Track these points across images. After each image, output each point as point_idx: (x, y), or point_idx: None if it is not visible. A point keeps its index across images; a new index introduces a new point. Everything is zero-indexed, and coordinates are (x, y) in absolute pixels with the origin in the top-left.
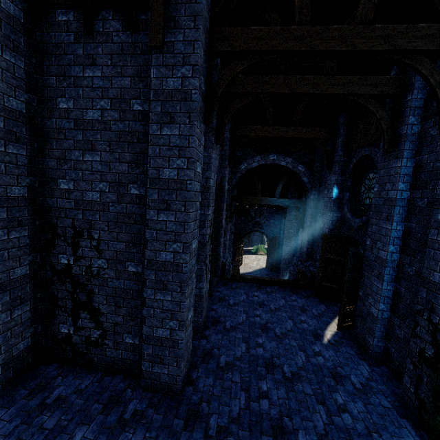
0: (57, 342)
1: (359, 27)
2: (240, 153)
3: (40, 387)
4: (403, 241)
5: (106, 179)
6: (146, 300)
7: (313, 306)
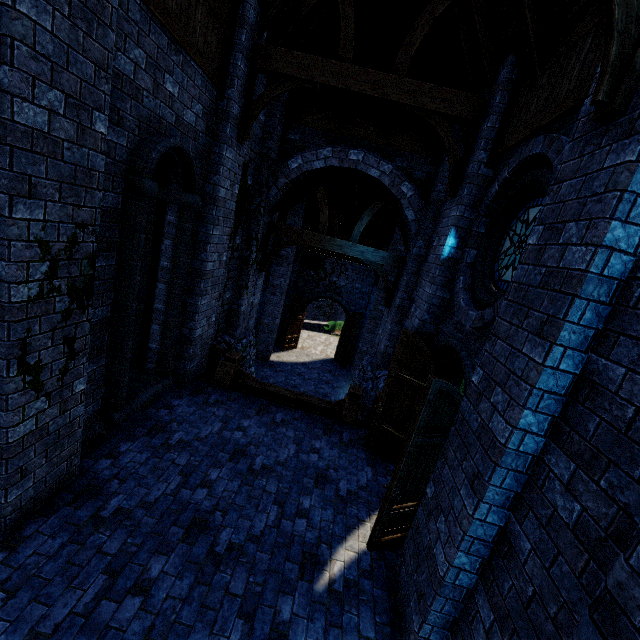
0: None
1: None
2: (294, 135)
3: None
4: (567, 407)
5: None
6: None
7: (347, 470)
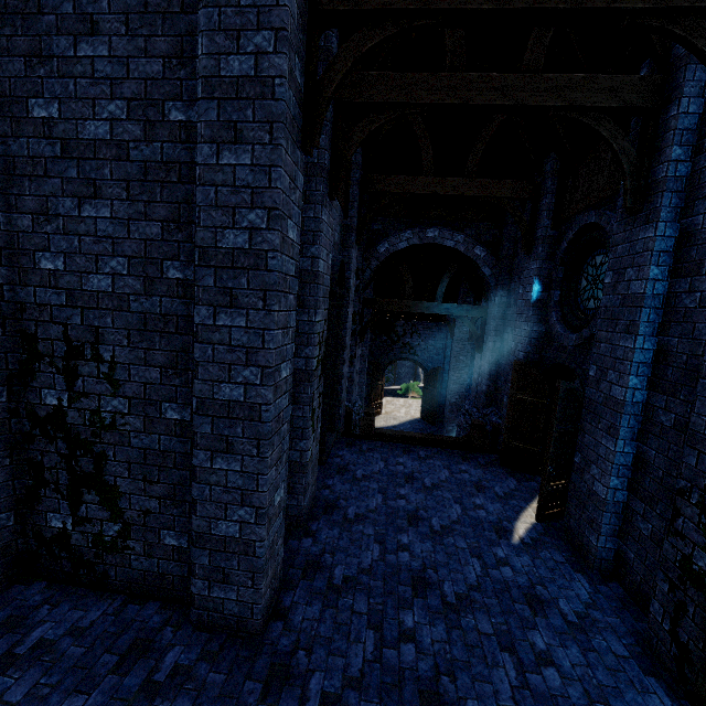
0: (44, 543)
1: None
2: (377, 226)
3: (9, 624)
4: (654, 369)
5: (122, 251)
6: (196, 470)
7: (495, 480)
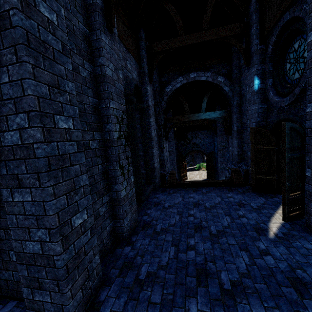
0: None
1: None
2: (164, 79)
3: None
4: None
5: None
6: (4, 204)
7: (250, 200)
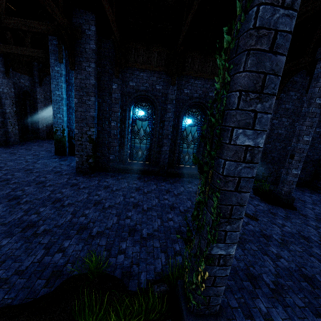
0: None
1: (25, 48)
2: None
3: None
4: None
5: None
6: None
7: None
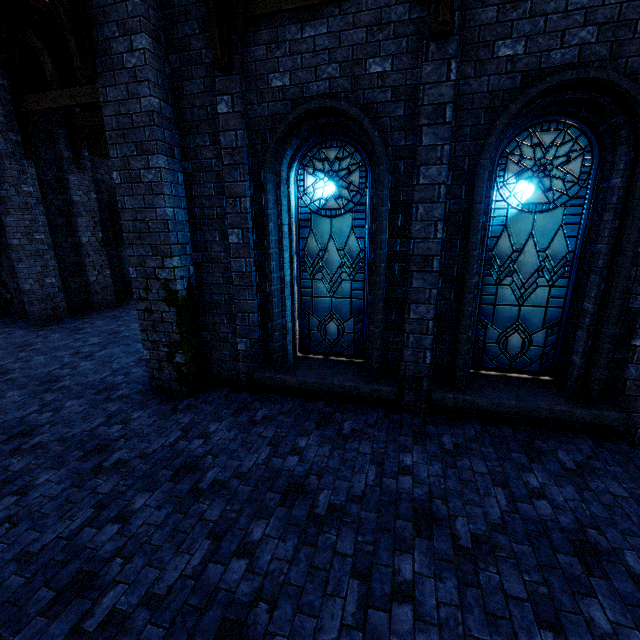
0: None
1: (78, 89)
2: None
3: None
4: None
5: None
6: (16, 269)
7: None
